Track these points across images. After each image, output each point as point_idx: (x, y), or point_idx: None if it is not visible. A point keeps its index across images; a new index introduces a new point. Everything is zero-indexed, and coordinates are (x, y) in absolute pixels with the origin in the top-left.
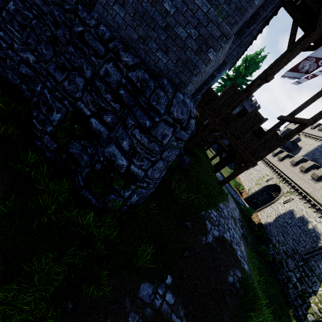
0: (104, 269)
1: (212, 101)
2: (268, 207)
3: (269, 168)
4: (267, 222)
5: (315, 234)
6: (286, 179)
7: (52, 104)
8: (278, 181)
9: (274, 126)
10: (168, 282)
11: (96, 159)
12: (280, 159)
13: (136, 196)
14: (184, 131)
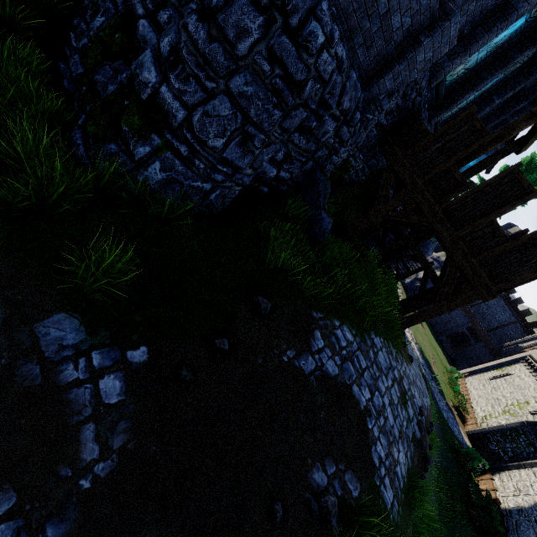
0: (0, 235)
1: (418, 143)
2: (526, 469)
3: None
4: (514, 502)
5: None
6: None
7: (101, 4)
8: None
9: None
10: (133, 358)
11: (118, 81)
12: None
13: (160, 170)
14: (295, 46)
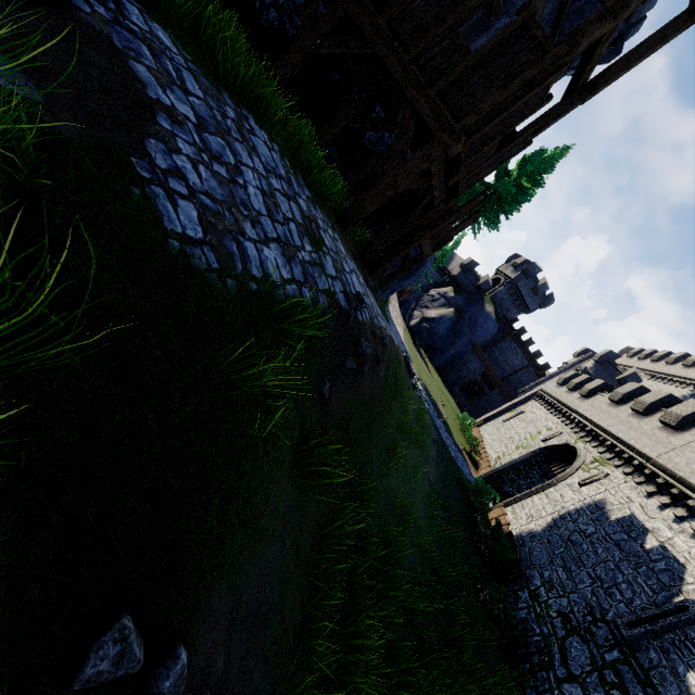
0: None
1: None
2: (538, 494)
3: (557, 415)
4: (527, 530)
5: (666, 564)
6: (593, 433)
7: None
8: (575, 439)
9: (546, 113)
10: None
11: None
12: (586, 394)
13: None
14: None
